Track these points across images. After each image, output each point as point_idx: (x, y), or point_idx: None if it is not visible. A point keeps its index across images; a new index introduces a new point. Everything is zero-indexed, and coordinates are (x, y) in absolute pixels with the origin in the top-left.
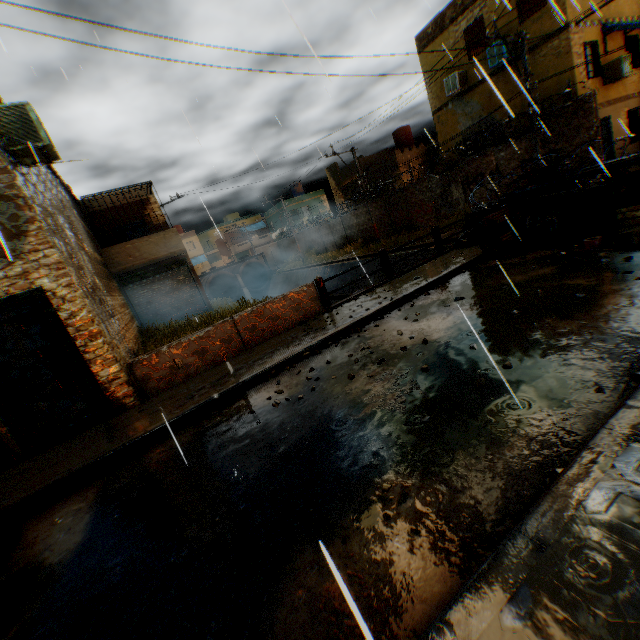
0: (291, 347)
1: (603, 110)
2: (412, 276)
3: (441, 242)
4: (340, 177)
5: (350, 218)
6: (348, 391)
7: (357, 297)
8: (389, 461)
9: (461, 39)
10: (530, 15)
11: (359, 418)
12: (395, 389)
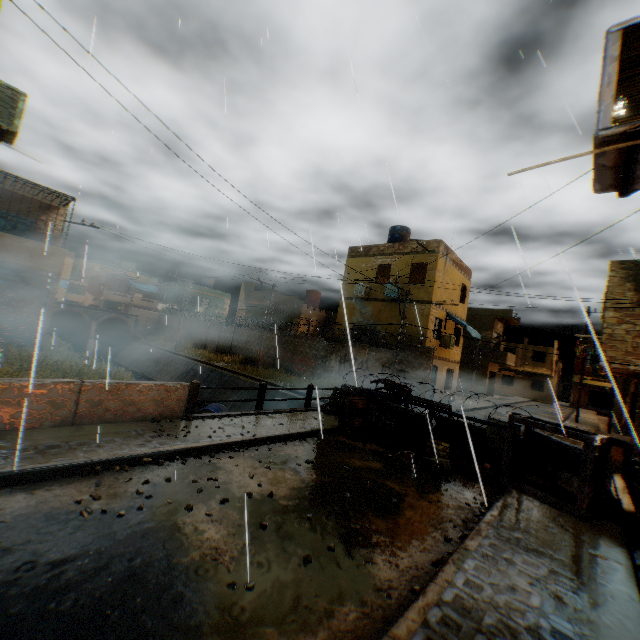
0: (133, 444)
1: (437, 361)
2: (278, 419)
3: (311, 399)
4: (252, 295)
5: (243, 333)
6: (180, 524)
7: (222, 417)
8: (201, 626)
9: (375, 267)
10: (415, 280)
11: (183, 562)
12: (230, 538)
